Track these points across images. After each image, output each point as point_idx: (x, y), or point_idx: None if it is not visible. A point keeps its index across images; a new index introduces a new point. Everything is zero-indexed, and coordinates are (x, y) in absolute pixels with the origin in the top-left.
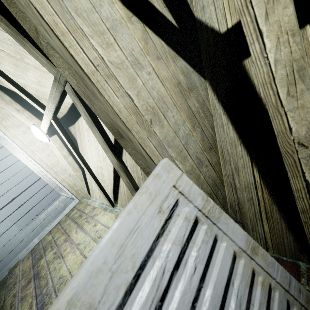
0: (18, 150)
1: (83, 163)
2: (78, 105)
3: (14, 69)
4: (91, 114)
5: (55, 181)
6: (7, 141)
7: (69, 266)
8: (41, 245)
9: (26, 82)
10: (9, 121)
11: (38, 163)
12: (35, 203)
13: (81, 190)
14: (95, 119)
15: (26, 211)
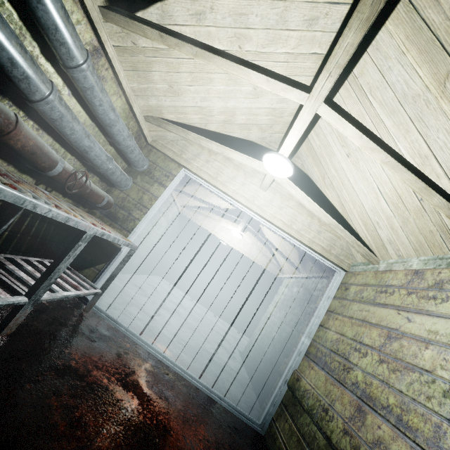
0: (243, 210)
1: (405, 167)
2: None
3: (225, 82)
4: None
5: (300, 245)
6: (229, 201)
7: None
8: (323, 347)
9: (236, 103)
10: (224, 175)
11: (272, 222)
12: (244, 297)
13: (342, 253)
14: None
15: (238, 308)
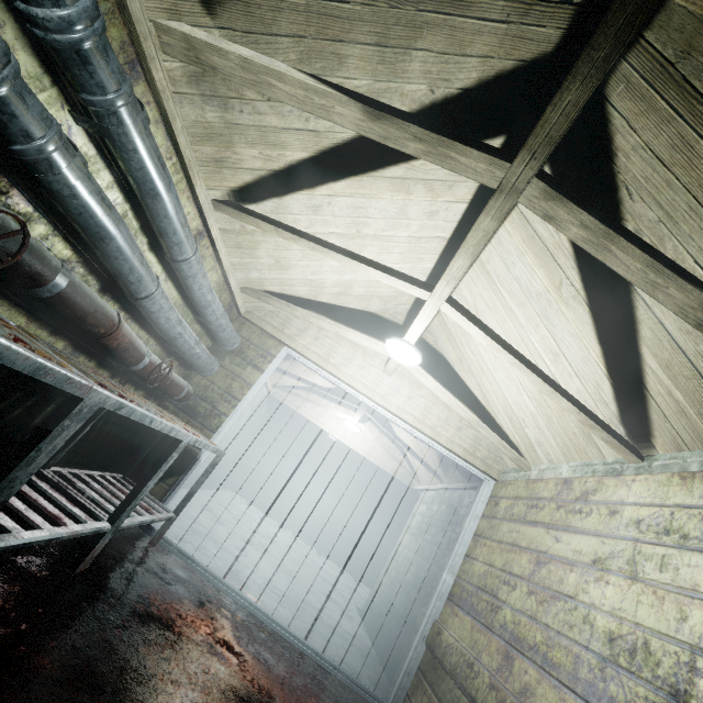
0: (362, 401)
1: (531, 370)
2: (558, 216)
3: None
4: (599, 216)
5: (437, 446)
6: (344, 389)
7: (616, 612)
8: (469, 584)
9: (354, 276)
10: (337, 356)
11: (399, 416)
12: (364, 522)
13: (490, 456)
14: (612, 225)
15: (355, 540)
